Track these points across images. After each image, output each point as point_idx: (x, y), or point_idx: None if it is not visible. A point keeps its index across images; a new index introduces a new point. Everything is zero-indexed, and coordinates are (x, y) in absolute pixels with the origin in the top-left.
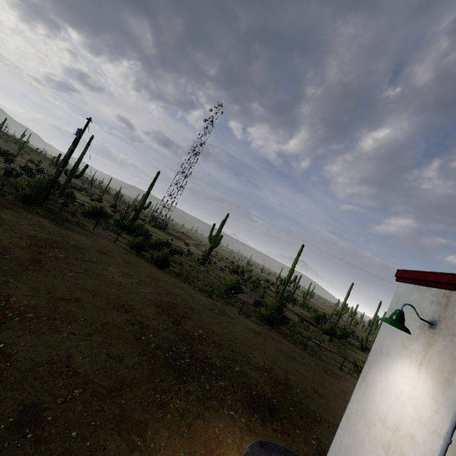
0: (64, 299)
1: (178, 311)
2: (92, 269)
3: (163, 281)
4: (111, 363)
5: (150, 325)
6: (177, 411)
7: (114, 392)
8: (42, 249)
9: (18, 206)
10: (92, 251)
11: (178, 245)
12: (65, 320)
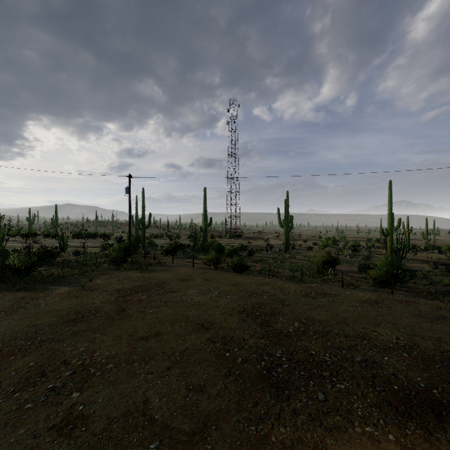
0: (144, 338)
1: (265, 310)
2: (171, 299)
3: (245, 284)
4: (191, 397)
5: (234, 337)
6: (282, 446)
7: (196, 437)
8: (127, 297)
9: (111, 270)
10: (173, 282)
11: (257, 244)
12: (143, 360)
